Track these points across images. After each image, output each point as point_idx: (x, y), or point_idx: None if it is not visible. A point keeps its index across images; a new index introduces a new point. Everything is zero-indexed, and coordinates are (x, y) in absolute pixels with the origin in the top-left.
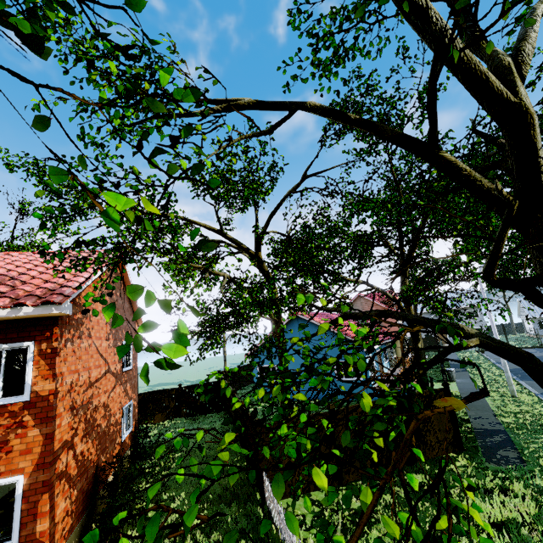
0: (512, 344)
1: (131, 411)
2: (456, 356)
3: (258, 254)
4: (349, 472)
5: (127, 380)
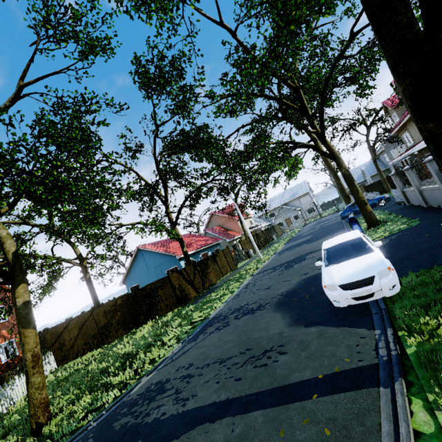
0: (322, 214)
1: (15, 345)
2: (284, 235)
3: (53, 230)
4: (109, 337)
5: (2, 329)
